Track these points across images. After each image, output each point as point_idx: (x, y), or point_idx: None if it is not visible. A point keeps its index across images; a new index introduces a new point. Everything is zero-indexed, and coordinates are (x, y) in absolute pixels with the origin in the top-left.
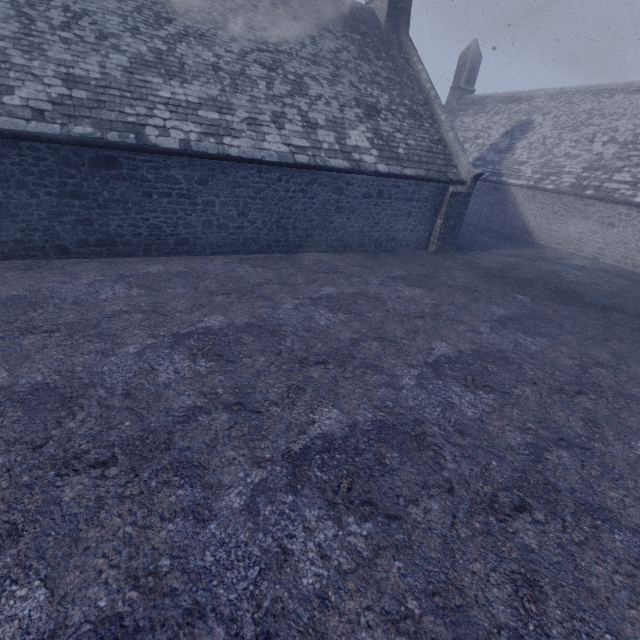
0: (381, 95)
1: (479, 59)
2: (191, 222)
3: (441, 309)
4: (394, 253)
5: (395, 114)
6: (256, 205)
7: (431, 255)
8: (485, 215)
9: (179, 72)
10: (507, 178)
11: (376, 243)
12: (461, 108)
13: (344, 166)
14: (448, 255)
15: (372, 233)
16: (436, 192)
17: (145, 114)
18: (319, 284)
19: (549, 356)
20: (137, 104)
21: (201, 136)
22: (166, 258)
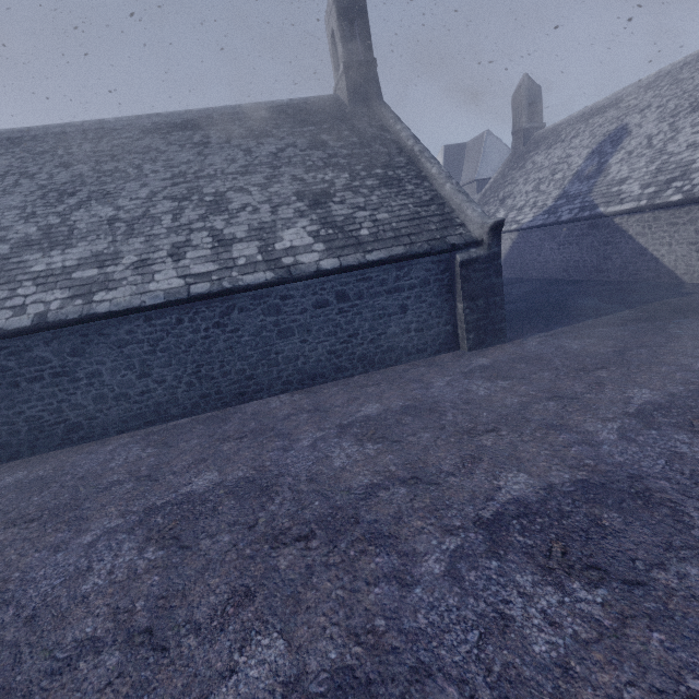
0: (337, 176)
1: (537, 91)
2: (78, 402)
3: (373, 501)
4: (396, 369)
5: (358, 190)
6: (158, 360)
7: (459, 358)
8: (591, 264)
9: (65, 239)
10: (604, 207)
11: (364, 361)
12: (530, 149)
13: (265, 279)
14: (491, 351)
15: (351, 349)
16: (438, 268)
17: (5, 297)
18: (201, 468)
19: (581, 695)
20: (0, 289)
21: (66, 301)
22: (54, 453)
